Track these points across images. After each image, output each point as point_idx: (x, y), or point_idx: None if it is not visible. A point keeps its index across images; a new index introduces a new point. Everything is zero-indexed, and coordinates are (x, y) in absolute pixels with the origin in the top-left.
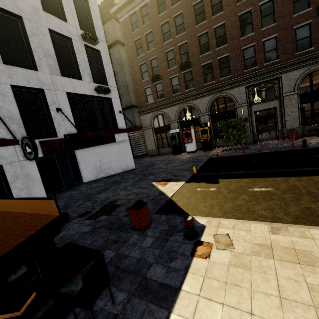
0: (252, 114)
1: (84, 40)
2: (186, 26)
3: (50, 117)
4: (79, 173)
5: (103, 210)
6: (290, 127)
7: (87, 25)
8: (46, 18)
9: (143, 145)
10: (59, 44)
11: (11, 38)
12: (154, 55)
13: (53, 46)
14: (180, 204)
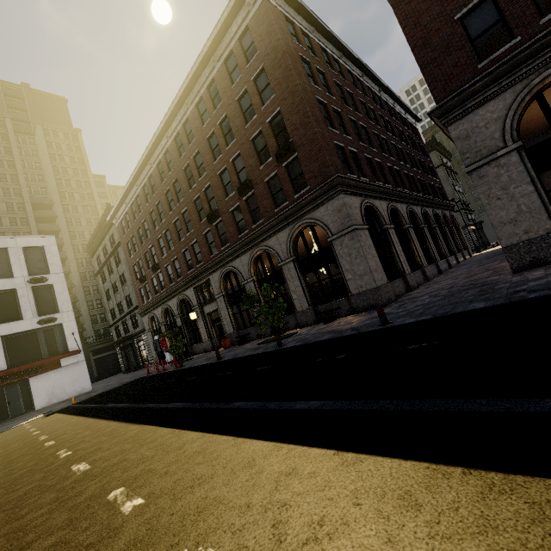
0: (206, 316)
1: (31, 284)
2: (150, 231)
3: None
4: (32, 400)
5: None
6: (229, 332)
7: (43, 266)
8: None
9: None
10: (5, 297)
11: None
12: (139, 256)
13: None
14: None
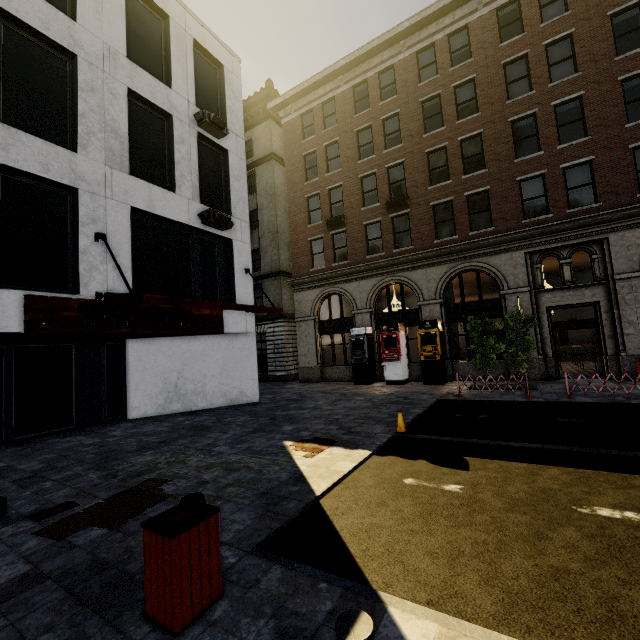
0: (541, 312)
1: (200, 124)
2: (405, 134)
3: (75, 250)
4: (124, 393)
5: (111, 505)
6: (637, 351)
7: (213, 105)
8: (128, 71)
9: (291, 356)
10: (145, 121)
11: (41, 85)
12: (338, 181)
13: (127, 119)
14: (345, 525)
